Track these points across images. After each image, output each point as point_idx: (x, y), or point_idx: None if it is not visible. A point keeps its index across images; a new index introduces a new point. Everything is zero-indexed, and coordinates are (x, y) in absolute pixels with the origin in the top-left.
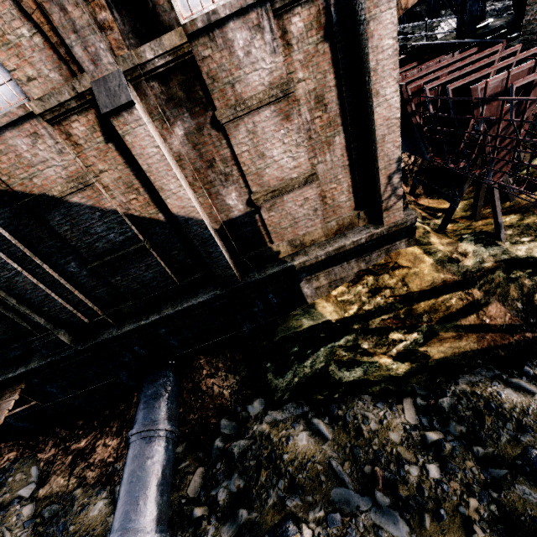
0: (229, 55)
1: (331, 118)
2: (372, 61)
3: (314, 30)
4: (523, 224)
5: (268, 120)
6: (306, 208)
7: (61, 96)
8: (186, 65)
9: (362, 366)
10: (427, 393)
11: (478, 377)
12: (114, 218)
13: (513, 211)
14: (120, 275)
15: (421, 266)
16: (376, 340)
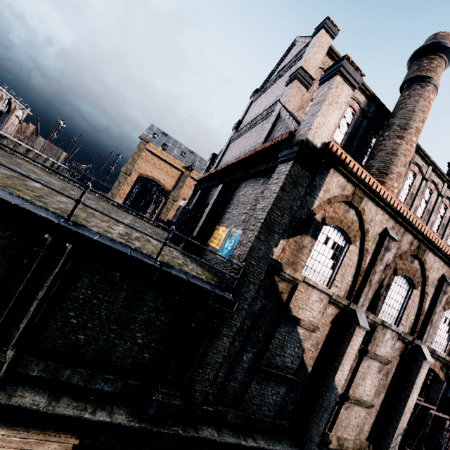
0: (382, 337)
1: (385, 383)
2: (416, 380)
3: (399, 350)
4: None
5: (375, 367)
6: (356, 421)
7: (343, 301)
8: (370, 326)
9: None
10: None
11: None
12: (299, 352)
13: None
14: (260, 385)
15: None
16: None
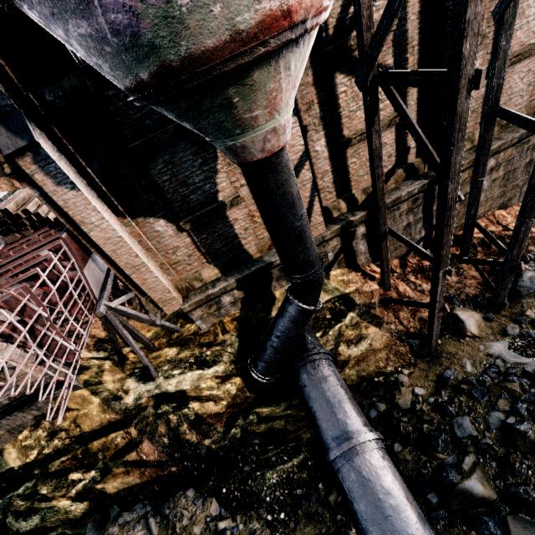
0: None
1: None
2: None
3: None
4: (178, 358)
5: None
6: None
7: None
8: None
9: (40, 513)
10: (95, 534)
11: (133, 515)
12: None
13: (176, 343)
14: None
15: (90, 407)
16: (55, 483)
